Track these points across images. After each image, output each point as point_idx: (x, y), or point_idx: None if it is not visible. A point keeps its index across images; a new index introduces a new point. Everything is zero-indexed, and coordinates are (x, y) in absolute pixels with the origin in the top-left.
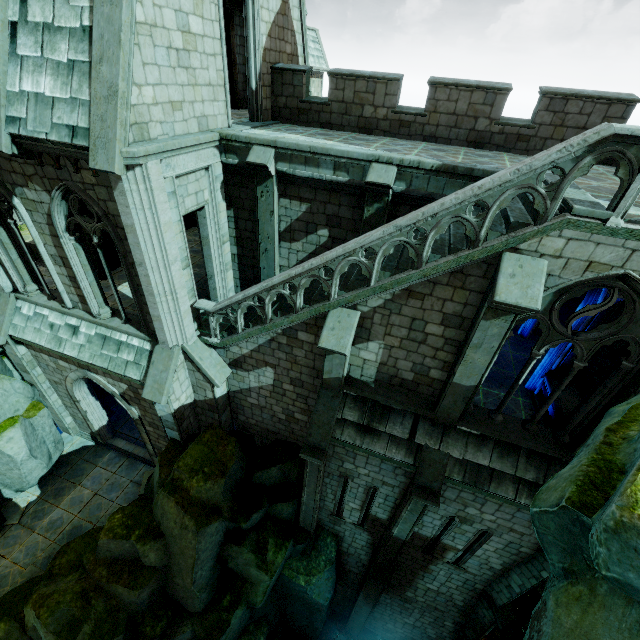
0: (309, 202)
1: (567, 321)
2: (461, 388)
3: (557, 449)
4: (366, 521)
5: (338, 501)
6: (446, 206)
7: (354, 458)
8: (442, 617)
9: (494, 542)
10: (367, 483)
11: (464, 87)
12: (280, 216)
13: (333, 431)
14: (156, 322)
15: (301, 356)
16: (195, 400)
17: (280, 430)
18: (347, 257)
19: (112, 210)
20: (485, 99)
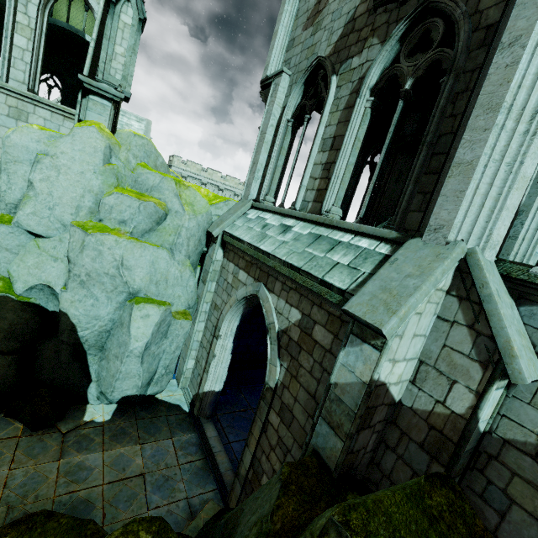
0: None
1: None
2: None
3: None
4: None
5: None
6: None
7: None
8: None
9: None
10: None
11: None
12: None
13: None
14: (453, 178)
15: None
16: (398, 403)
17: None
18: None
19: (486, 2)
20: None
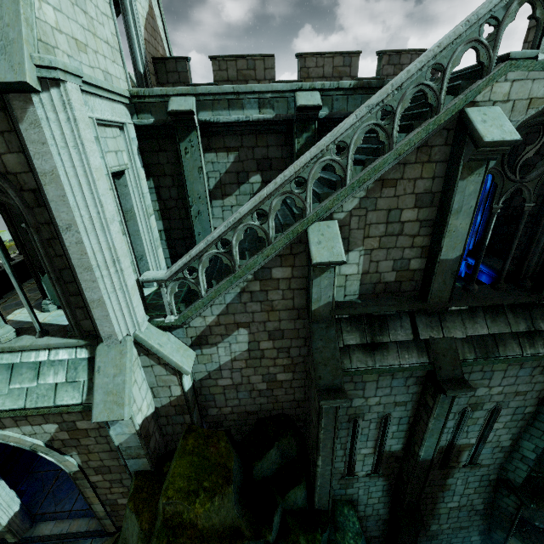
0: (236, 150)
1: (514, 168)
2: (448, 263)
3: (530, 294)
4: (380, 464)
5: (348, 455)
6: (412, 72)
7: (363, 389)
8: (468, 534)
9: (503, 416)
10: (378, 414)
11: (326, 55)
12: (207, 173)
13: (341, 363)
14: (96, 309)
15: (278, 299)
16: (156, 408)
17: (261, 405)
18: (319, 159)
19: (12, 166)
20: (344, 62)
